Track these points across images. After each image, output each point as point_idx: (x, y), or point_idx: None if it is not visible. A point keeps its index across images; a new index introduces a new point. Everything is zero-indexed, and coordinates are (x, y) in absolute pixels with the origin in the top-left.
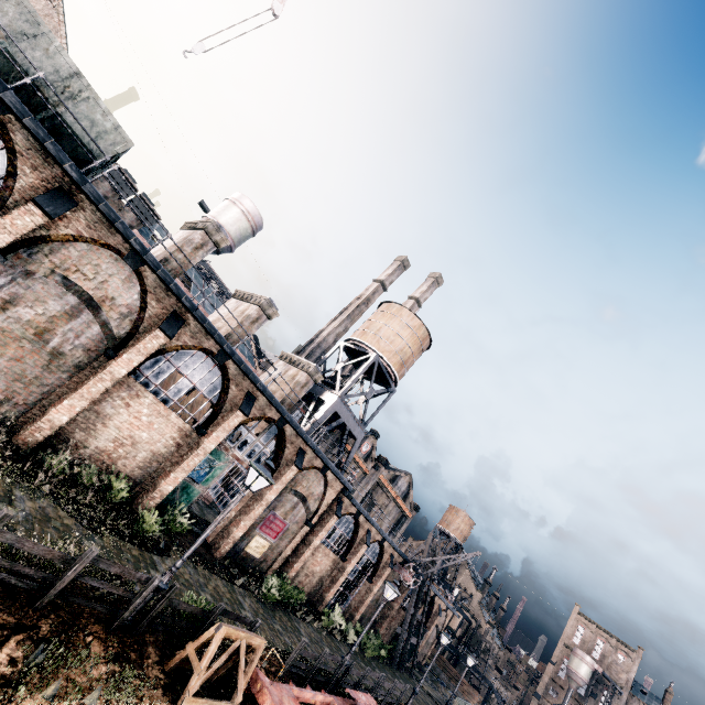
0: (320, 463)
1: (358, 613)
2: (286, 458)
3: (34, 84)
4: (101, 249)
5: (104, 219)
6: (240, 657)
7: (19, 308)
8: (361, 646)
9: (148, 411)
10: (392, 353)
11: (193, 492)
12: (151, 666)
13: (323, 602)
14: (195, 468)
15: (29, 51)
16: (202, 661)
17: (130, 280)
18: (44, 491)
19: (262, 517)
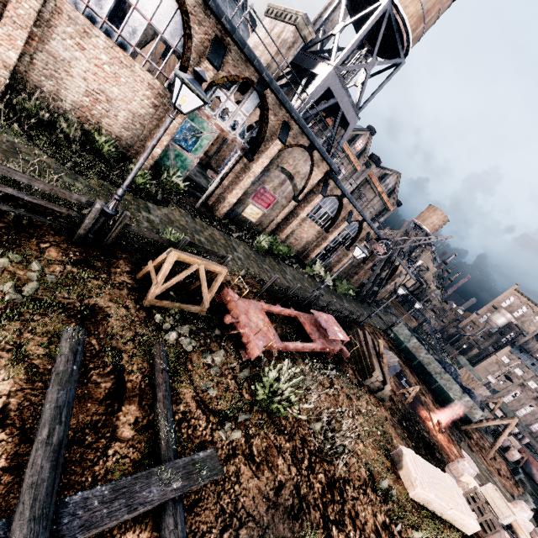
0: (305, 141)
1: (335, 268)
2: (270, 132)
3: None
4: None
5: None
6: (200, 278)
7: None
8: (335, 287)
9: (107, 58)
10: None
11: (186, 161)
12: (119, 274)
13: (308, 258)
14: (181, 136)
15: None
16: (158, 276)
17: None
18: (15, 130)
19: (253, 189)
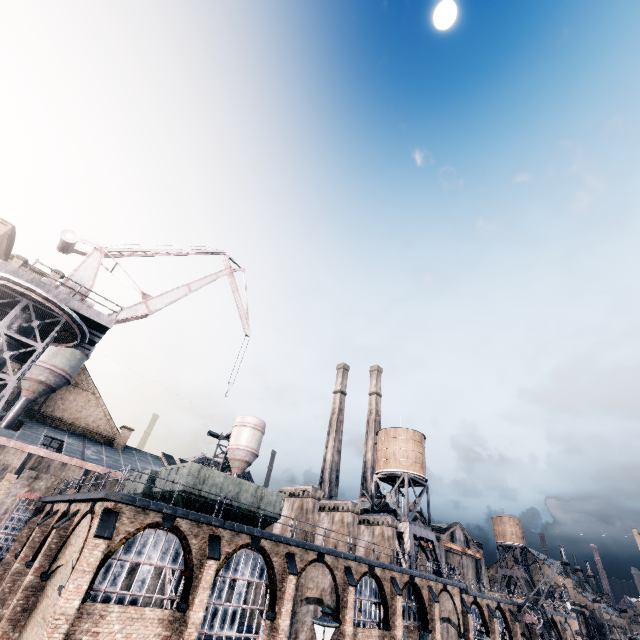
0: (440, 585)
1: None
2: (426, 600)
3: (248, 510)
4: (308, 566)
5: (303, 550)
6: None
7: (299, 637)
8: None
9: None
10: (413, 464)
11: None
12: None
13: None
14: None
15: (242, 497)
16: None
17: (323, 570)
18: None
19: None
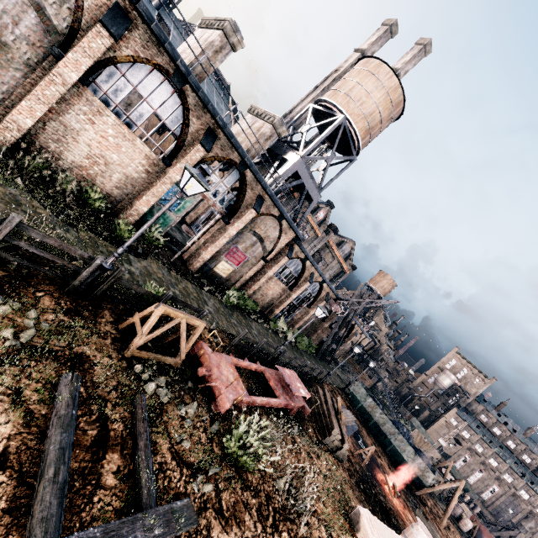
0: (276, 211)
1: (297, 324)
2: (247, 202)
3: None
4: None
5: None
6: (181, 330)
7: None
8: (297, 343)
9: (113, 132)
10: (360, 116)
11: (168, 219)
12: (104, 324)
13: (272, 313)
14: (167, 198)
15: None
16: (143, 327)
17: None
18: (17, 183)
19: (227, 248)
